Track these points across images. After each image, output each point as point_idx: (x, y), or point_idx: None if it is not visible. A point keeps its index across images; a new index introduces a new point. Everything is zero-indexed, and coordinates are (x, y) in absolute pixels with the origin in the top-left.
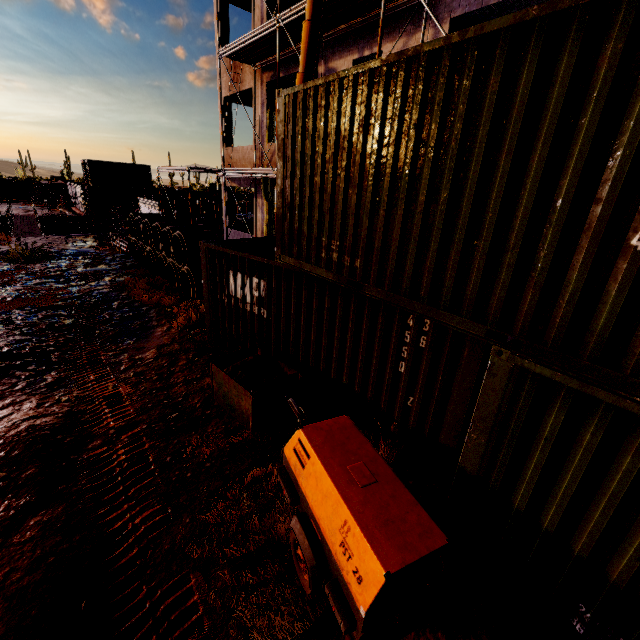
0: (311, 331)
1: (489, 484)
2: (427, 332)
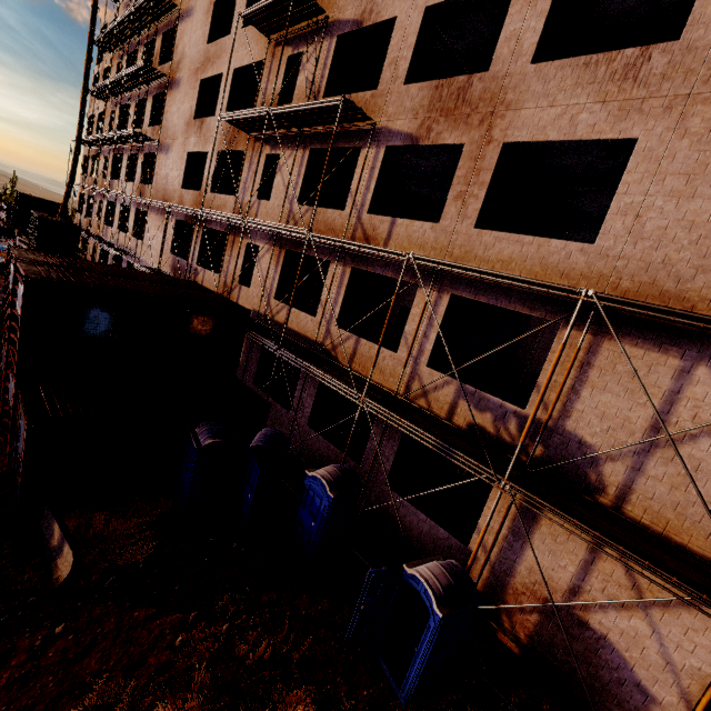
0: None
1: None
2: None
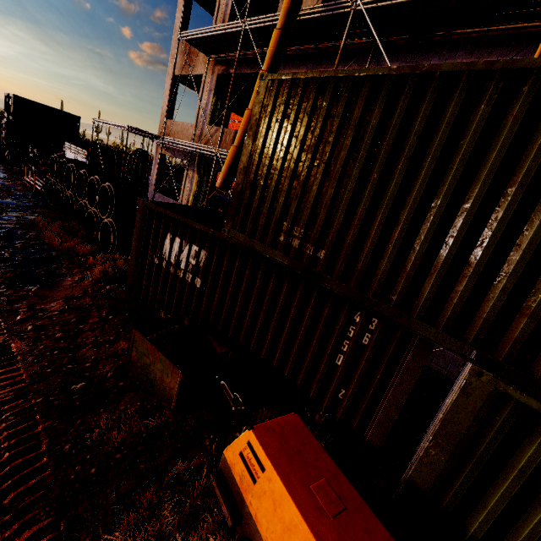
0: (247, 309)
1: (441, 504)
2: (373, 330)
